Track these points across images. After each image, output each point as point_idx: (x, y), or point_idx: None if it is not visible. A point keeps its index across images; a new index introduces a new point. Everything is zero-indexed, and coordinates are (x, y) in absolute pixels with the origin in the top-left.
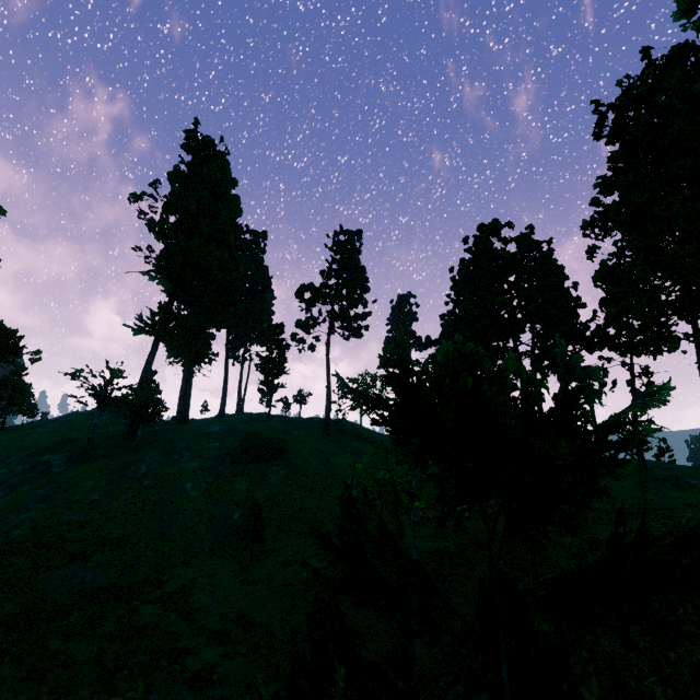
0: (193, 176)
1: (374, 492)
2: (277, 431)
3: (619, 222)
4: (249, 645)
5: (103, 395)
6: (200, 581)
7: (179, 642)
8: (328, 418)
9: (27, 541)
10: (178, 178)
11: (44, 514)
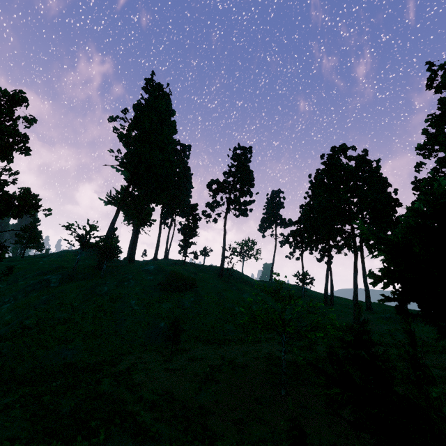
0: (148, 107)
1: (259, 319)
2: (189, 272)
3: (444, 146)
4: (172, 414)
5: (84, 240)
6: (139, 365)
7: (126, 406)
8: (222, 266)
9: (33, 328)
10: (139, 108)
11: (44, 312)
